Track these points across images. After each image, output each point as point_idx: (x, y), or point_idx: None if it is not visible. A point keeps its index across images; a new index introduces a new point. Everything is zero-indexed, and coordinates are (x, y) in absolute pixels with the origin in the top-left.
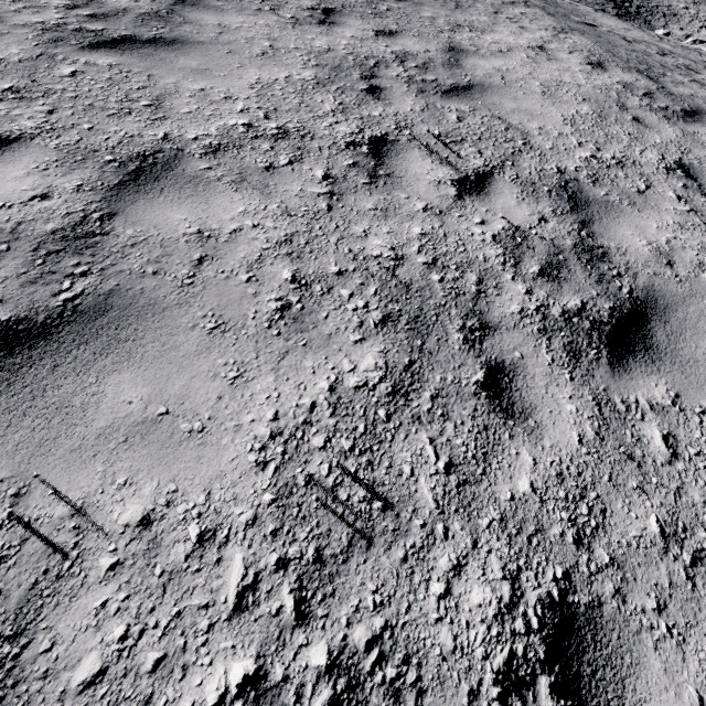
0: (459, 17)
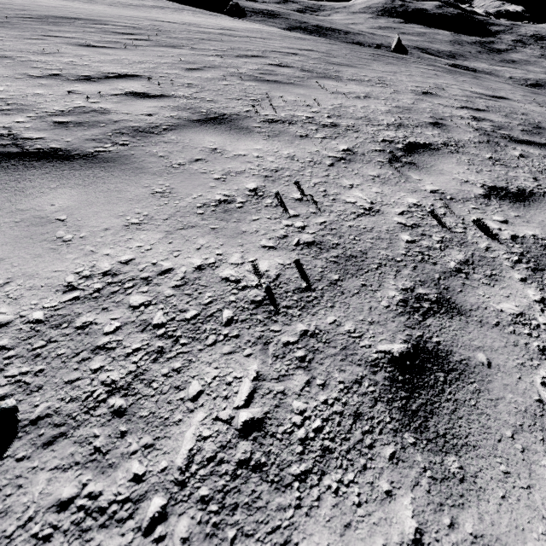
0: None
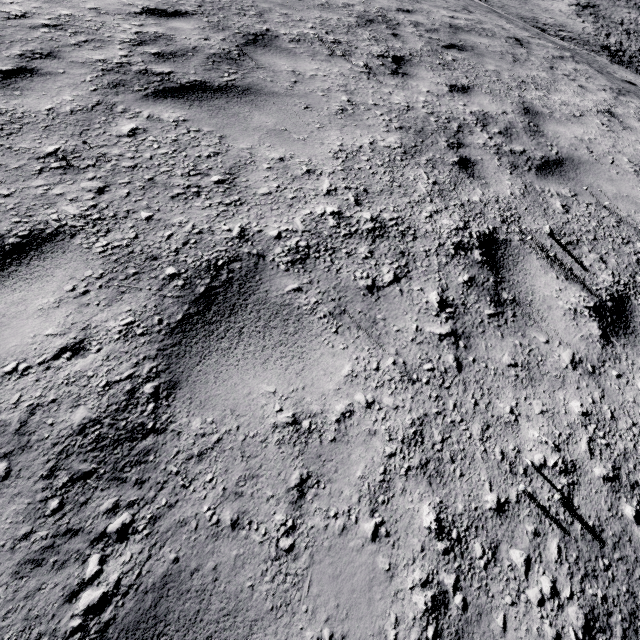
0: (520, 71)
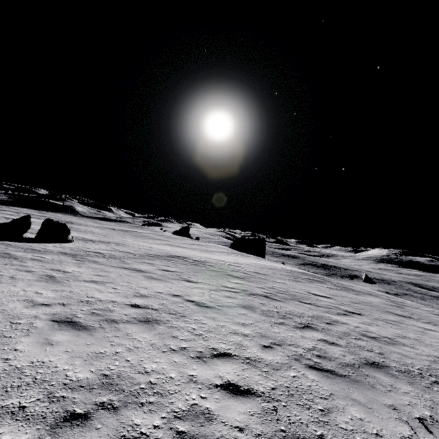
0: None
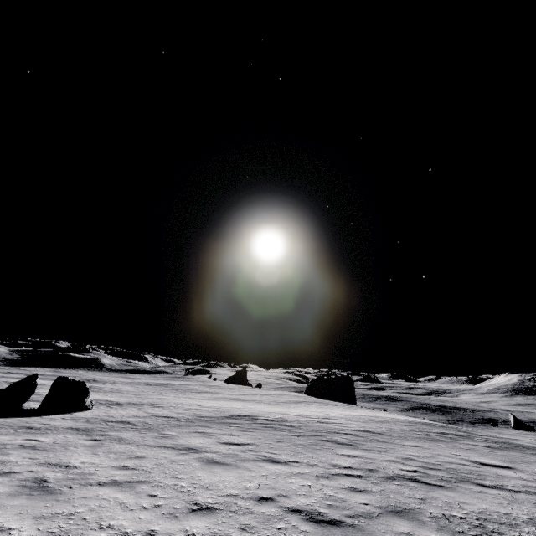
0: None
